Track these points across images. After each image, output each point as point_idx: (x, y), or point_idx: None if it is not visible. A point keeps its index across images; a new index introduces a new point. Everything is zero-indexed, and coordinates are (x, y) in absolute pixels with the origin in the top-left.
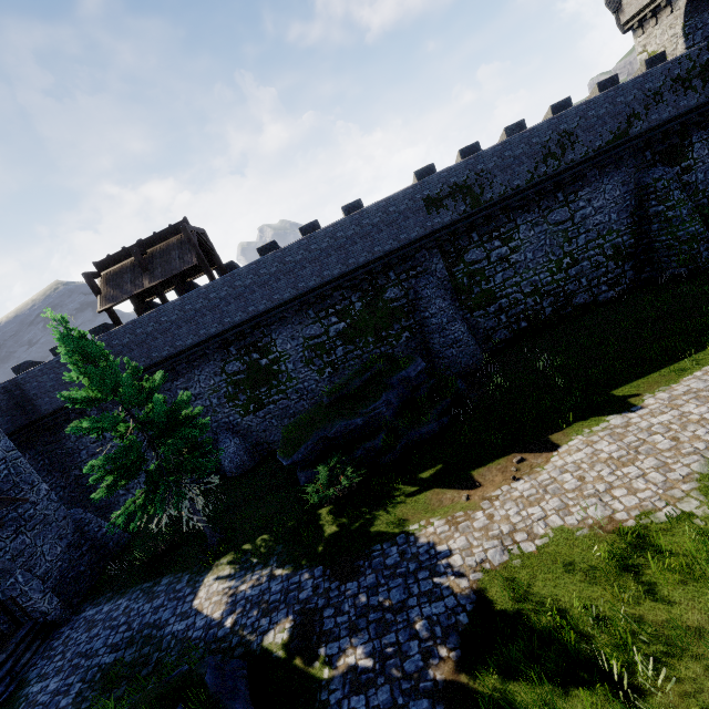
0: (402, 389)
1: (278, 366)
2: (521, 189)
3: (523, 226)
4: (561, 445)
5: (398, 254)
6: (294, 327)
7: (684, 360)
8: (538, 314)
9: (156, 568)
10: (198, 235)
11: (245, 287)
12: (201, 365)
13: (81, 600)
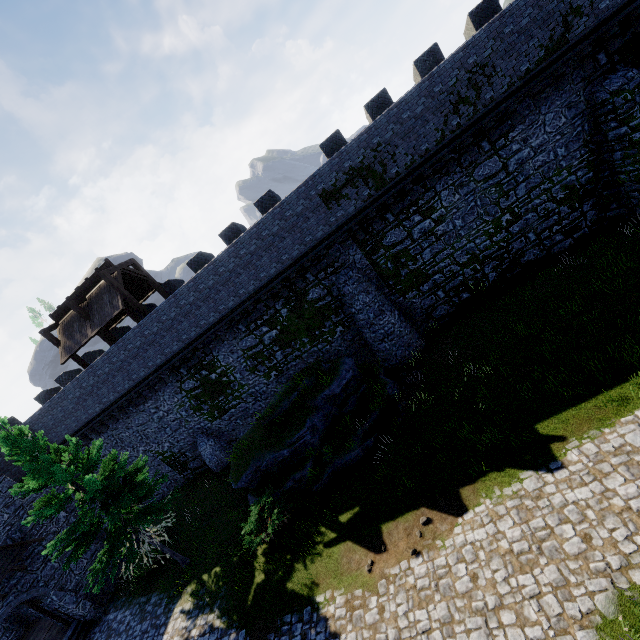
0: (328, 407)
1: (227, 377)
2: (431, 154)
3: (444, 192)
4: (467, 509)
5: (308, 257)
6: (230, 342)
7: (629, 382)
8: (481, 281)
9: (151, 580)
10: (125, 270)
11: (172, 320)
12: (161, 387)
13: (110, 598)
